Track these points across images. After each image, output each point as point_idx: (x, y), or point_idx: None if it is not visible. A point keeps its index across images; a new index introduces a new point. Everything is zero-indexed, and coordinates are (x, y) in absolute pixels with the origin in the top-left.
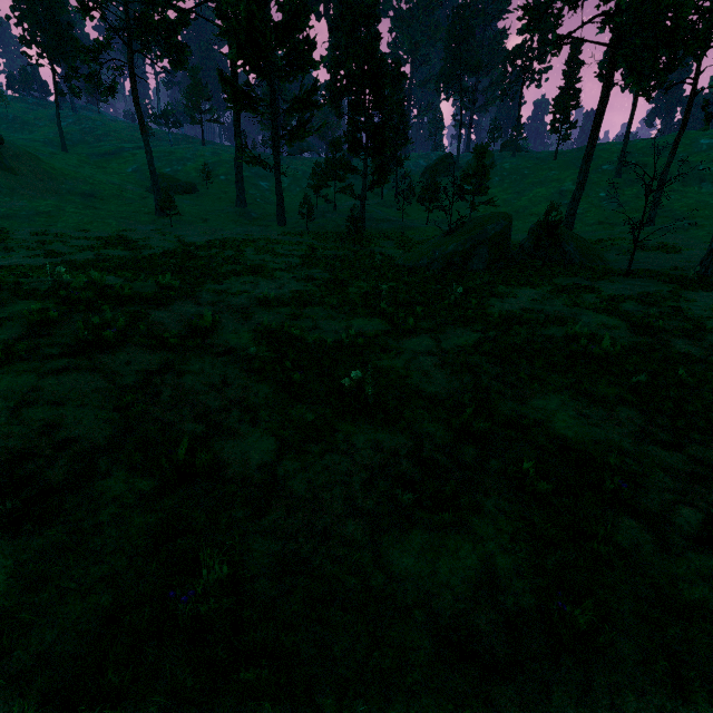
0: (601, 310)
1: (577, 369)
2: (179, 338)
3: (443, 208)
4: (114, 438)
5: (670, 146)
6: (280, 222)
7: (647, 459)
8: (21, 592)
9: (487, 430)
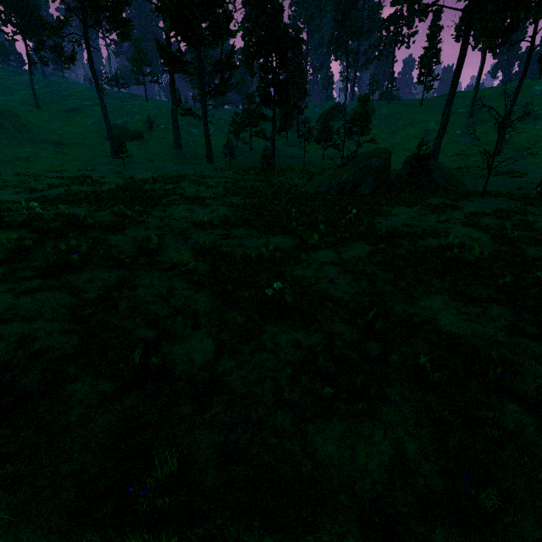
0: (466, 224)
1: (453, 274)
2: (132, 257)
3: (337, 146)
4: (79, 346)
5: (510, 92)
6: (208, 160)
7: (520, 350)
8: (0, 492)
9: (386, 328)
